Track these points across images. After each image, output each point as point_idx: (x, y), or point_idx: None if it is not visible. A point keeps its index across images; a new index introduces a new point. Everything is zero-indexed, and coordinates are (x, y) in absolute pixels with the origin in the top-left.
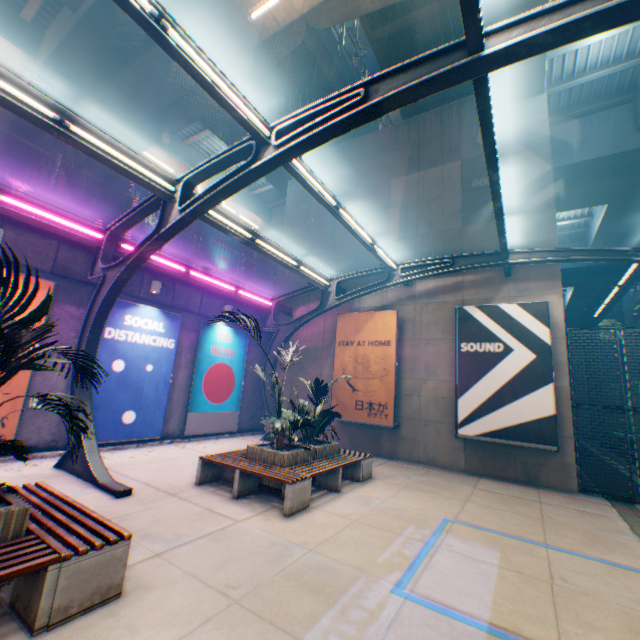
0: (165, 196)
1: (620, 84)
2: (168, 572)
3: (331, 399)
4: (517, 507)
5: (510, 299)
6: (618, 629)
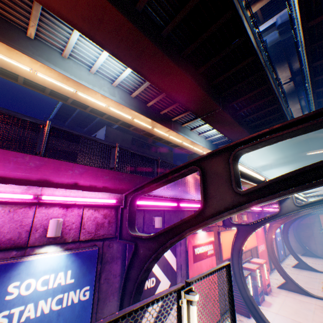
0: None
1: None
2: None
3: None
4: None
5: None
6: None
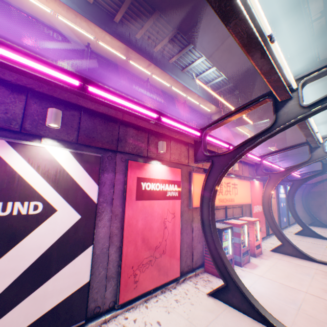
0: (325, 163)
1: None
2: None
3: None
4: None
5: None
6: None
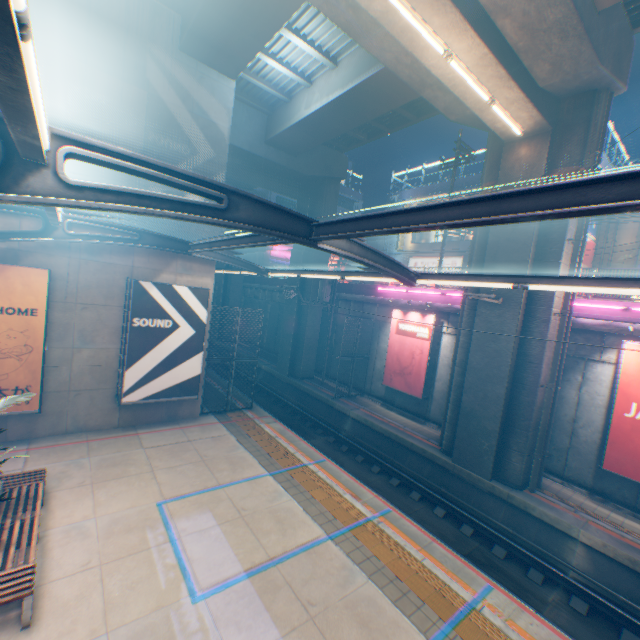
0: None
1: (269, 100)
2: None
3: None
4: (186, 456)
5: (179, 275)
6: (275, 524)
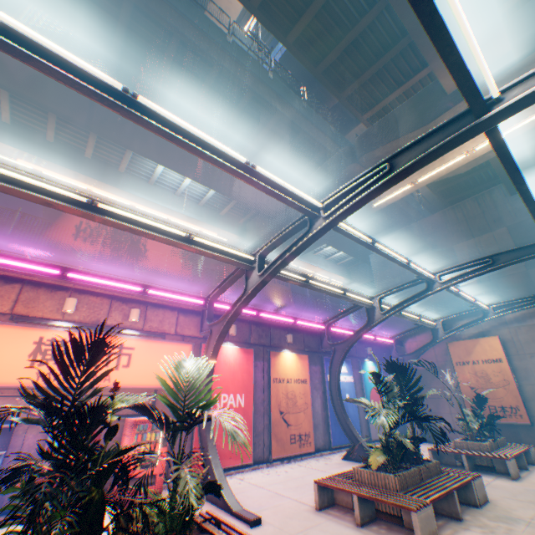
0: (369, 306)
1: None
2: (492, 495)
3: (463, 406)
4: None
5: None
6: None
